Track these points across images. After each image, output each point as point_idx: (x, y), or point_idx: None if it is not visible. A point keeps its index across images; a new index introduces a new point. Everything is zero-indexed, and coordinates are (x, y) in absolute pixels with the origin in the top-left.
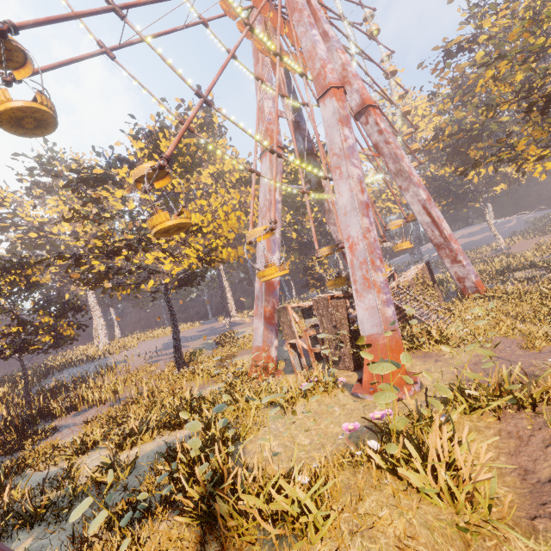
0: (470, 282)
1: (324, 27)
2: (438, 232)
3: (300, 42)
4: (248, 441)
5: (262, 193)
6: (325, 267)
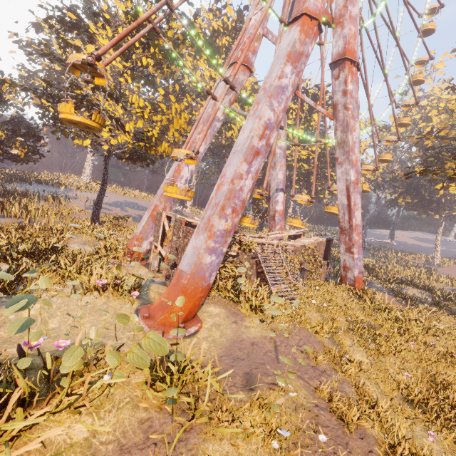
0: (352, 275)
1: None
2: (348, 217)
3: None
4: None
5: (208, 104)
6: None
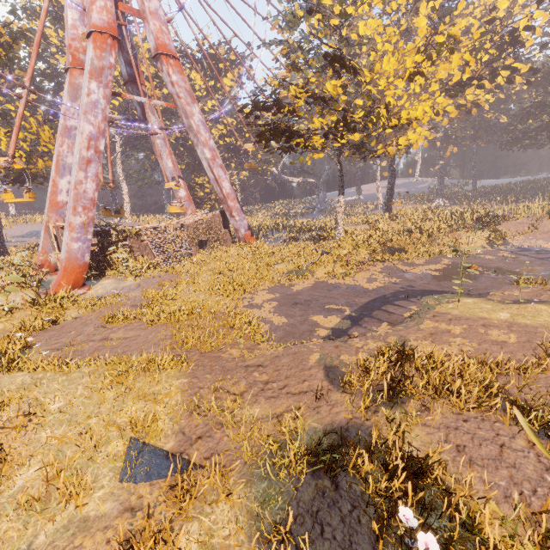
0: (241, 234)
1: None
2: (220, 189)
3: None
4: None
5: (61, 115)
6: (207, 190)
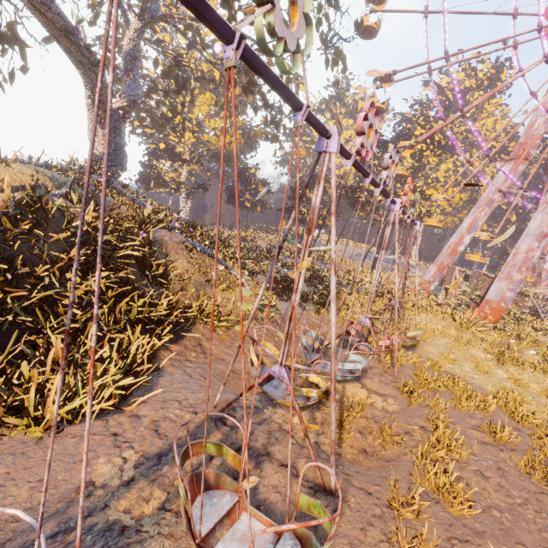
0: None
1: None
2: None
3: None
4: None
5: (488, 190)
6: None
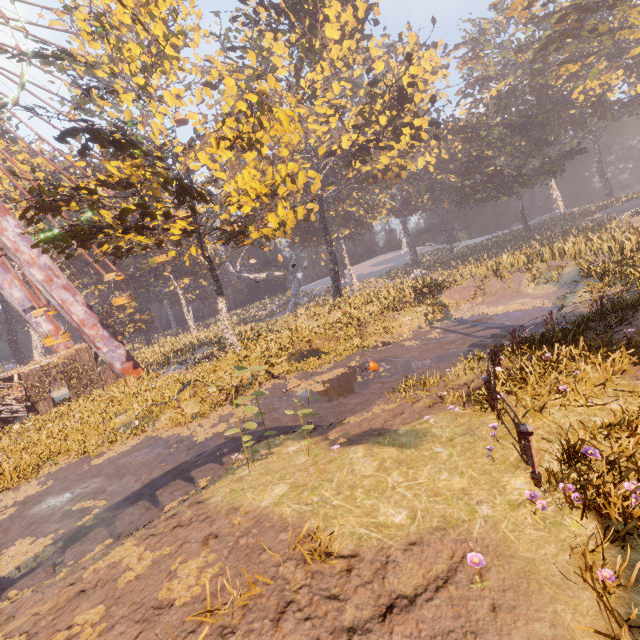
0: (118, 369)
1: None
2: (69, 316)
3: None
4: None
5: None
6: (130, 310)
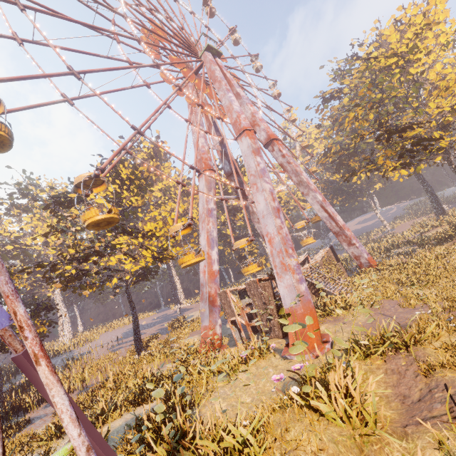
0: (364, 259)
1: (236, 90)
2: (334, 223)
3: (221, 101)
4: (202, 406)
5: (201, 203)
6: (255, 255)
